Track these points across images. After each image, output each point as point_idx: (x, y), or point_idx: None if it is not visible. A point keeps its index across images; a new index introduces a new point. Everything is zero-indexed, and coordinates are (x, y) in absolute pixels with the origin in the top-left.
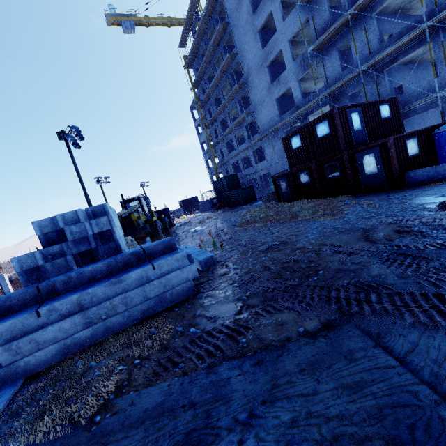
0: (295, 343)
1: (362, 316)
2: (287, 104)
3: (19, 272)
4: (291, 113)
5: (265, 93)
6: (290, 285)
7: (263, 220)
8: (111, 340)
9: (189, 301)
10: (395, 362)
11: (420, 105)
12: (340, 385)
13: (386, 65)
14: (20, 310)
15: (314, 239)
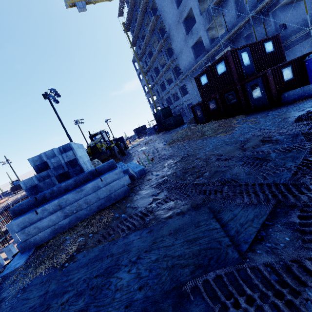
0: (172, 219)
1: (213, 201)
2: (200, 49)
3: (26, 189)
4: (203, 56)
5: (183, 43)
6: (186, 184)
7: (183, 139)
8: (79, 224)
9: (125, 198)
10: (219, 226)
11: (298, 37)
12: (186, 240)
13: (270, 8)
14: (28, 211)
15: (209, 151)
